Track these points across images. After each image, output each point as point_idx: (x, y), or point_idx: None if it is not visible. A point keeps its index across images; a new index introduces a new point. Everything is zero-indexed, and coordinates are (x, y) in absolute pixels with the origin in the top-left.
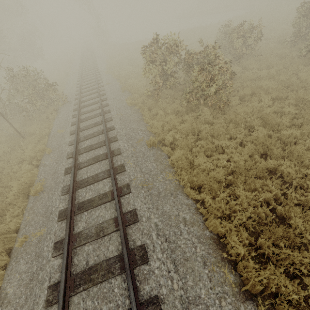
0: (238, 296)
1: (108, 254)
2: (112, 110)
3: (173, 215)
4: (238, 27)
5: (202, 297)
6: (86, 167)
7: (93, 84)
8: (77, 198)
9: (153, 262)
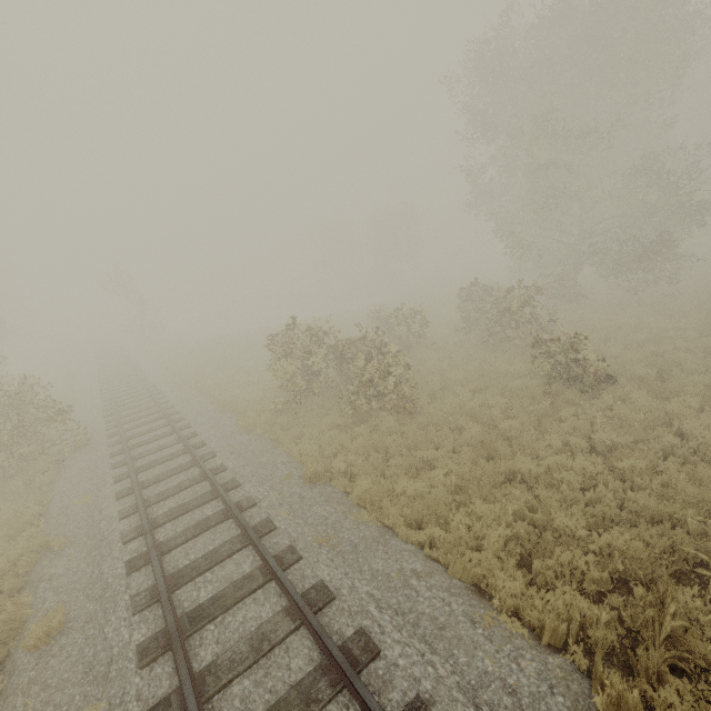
0: (539, 648)
1: (292, 676)
2: (208, 440)
3: (394, 571)
4: (393, 313)
5: (490, 671)
6: (181, 545)
7: (146, 406)
8: (178, 607)
9: (389, 649)
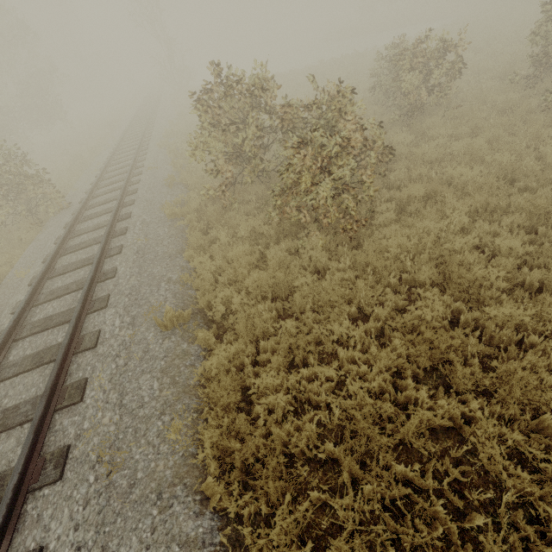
0: None
1: None
2: (131, 228)
3: None
4: (407, 50)
5: None
6: (12, 378)
7: (126, 168)
8: None
9: None
